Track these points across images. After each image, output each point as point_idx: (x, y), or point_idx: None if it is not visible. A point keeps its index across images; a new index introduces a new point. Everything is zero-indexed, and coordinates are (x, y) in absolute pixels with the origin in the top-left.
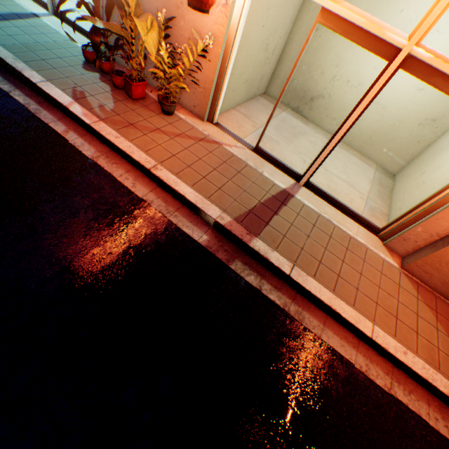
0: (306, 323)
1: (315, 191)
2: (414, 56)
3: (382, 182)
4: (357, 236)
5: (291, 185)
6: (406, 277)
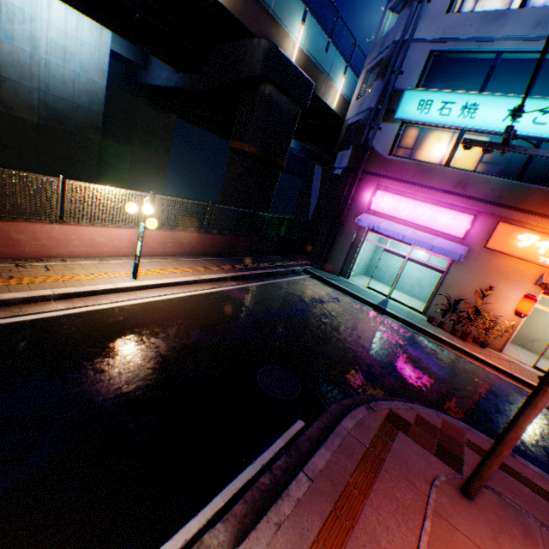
0: None
1: None
2: None
3: None
4: None
5: None
6: None
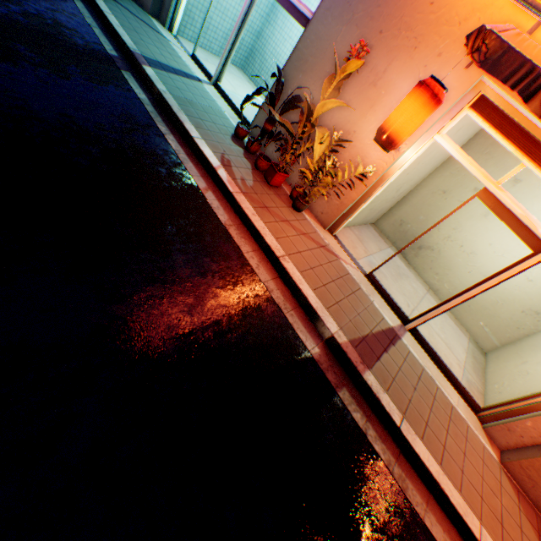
0: (410, 495)
1: (419, 340)
2: None
3: (475, 355)
4: (458, 406)
5: (398, 325)
6: (506, 476)
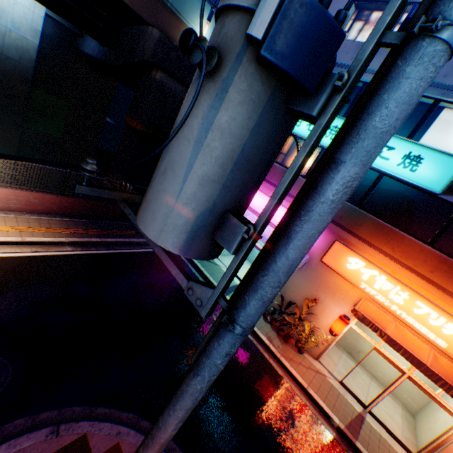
0: None
1: (374, 416)
2: (410, 376)
3: (407, 417)
4: None
5: (361, 409)
6: None
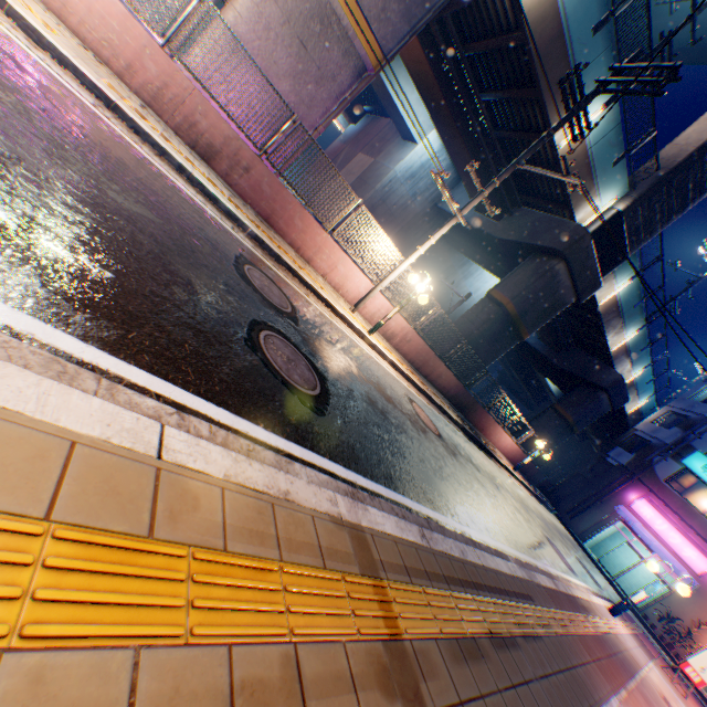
0: None
1: None
2: None
3: None
4: None
5: None
6: None
